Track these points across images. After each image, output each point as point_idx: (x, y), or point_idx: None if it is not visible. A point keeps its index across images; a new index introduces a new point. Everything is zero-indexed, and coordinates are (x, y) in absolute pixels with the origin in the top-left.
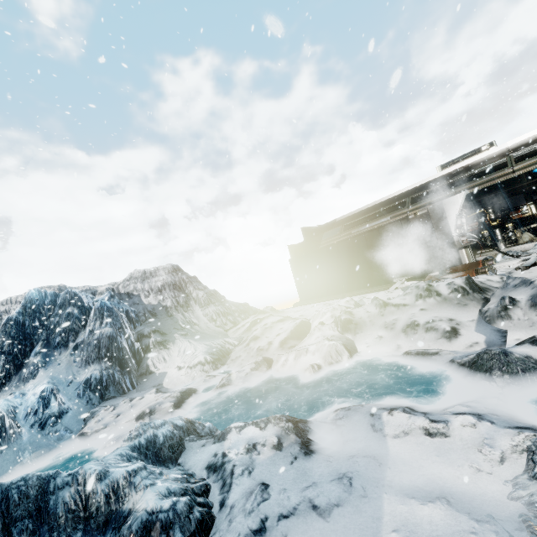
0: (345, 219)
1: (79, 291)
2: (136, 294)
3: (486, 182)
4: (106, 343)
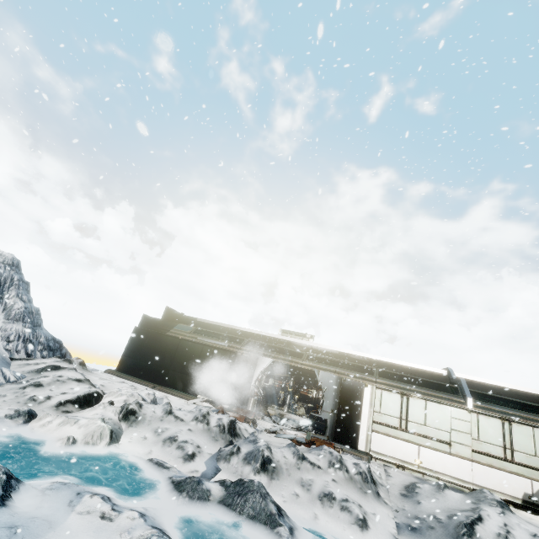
0: (203, 323)
1: None
2: None
3: (287, 360)
4: None
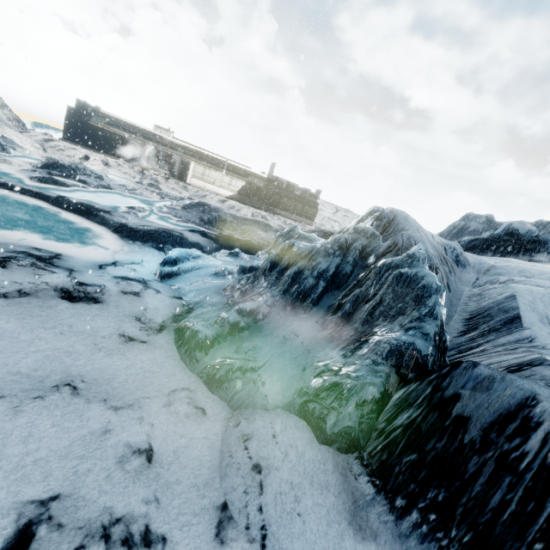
0: (106, 115)
1: None
2: None
3: (161, 148)
4: None
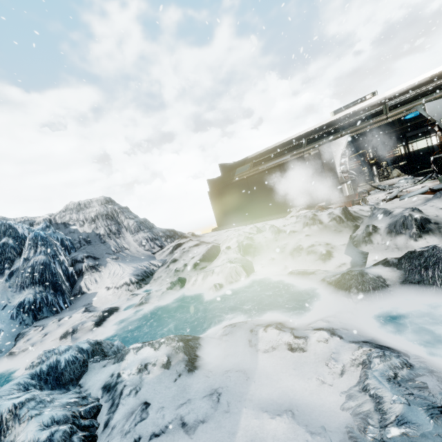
0: (255, 157)
1: (13, 223)
2: (72, 223)
3: (365, 127)
4: (39, 269)
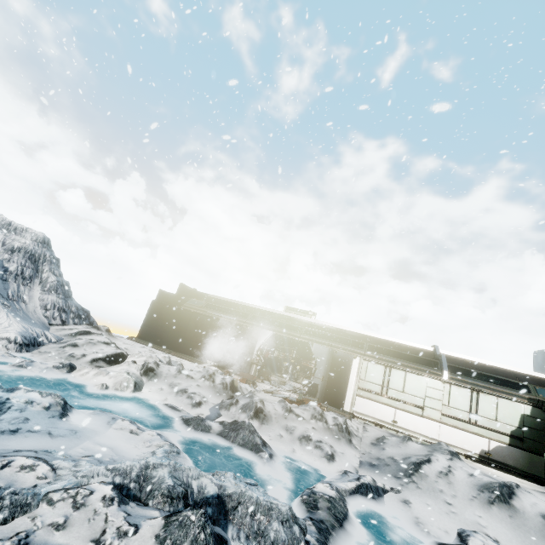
0: (213, 298)
1: None
2: None
3: (287, 333)
4: None
